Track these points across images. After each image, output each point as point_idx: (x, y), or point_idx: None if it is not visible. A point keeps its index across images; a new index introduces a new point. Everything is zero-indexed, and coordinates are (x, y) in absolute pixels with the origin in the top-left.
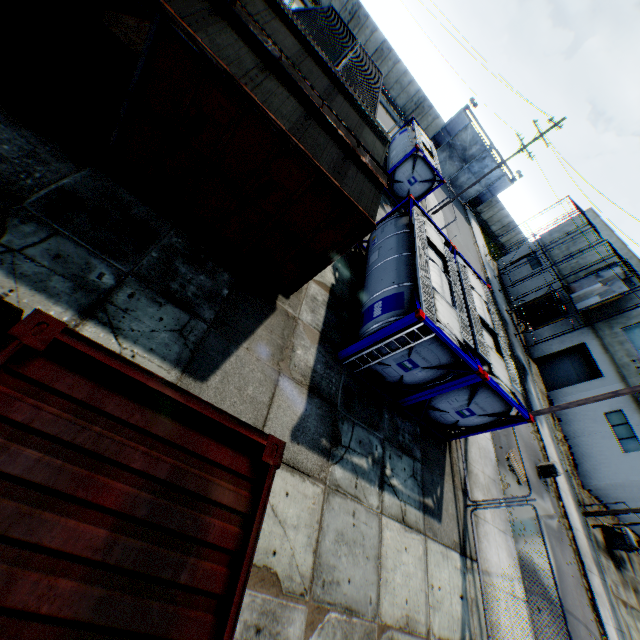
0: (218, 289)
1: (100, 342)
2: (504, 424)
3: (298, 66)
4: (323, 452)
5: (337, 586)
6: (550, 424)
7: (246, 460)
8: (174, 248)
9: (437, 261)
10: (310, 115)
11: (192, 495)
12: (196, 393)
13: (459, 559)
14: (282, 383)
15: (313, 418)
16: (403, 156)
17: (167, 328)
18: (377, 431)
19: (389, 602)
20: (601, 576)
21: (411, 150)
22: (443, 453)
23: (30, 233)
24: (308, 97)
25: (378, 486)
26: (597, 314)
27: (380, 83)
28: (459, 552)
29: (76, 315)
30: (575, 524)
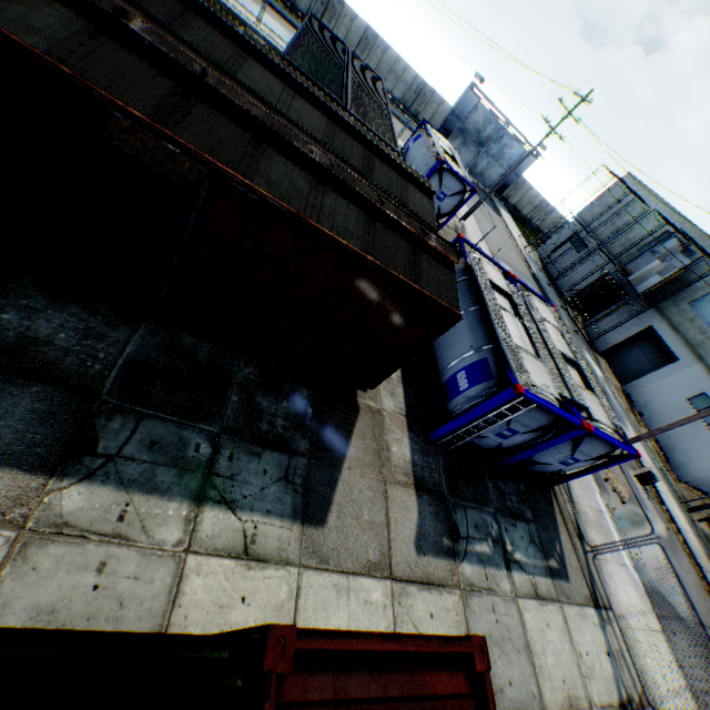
0: (302, 411)
1: (222, 525)
2: (610, 463)
3: (331, 145)
4: (448, 553)
5: (502, 693)
6: (633, 422)
7: (461, 673)
8: (249, 382)
9: (505, 304)
10: (371, 215)
11: None
12: (321, 541)
13: (594, 613)
14: (390, 492)
15: (428, 519)
16: (426, 172)
17: (273, 479)
18: (487, 506)
19: (549, 689)
20: None
21: (435, 164)
22: (550, 502)
23: (119, 429)
24: (365, 197)
25: (505, 567)
26: (659, 292)
27: (383, 92)
28: (592, 606)
29: (191, 504)
30: (682, 526)
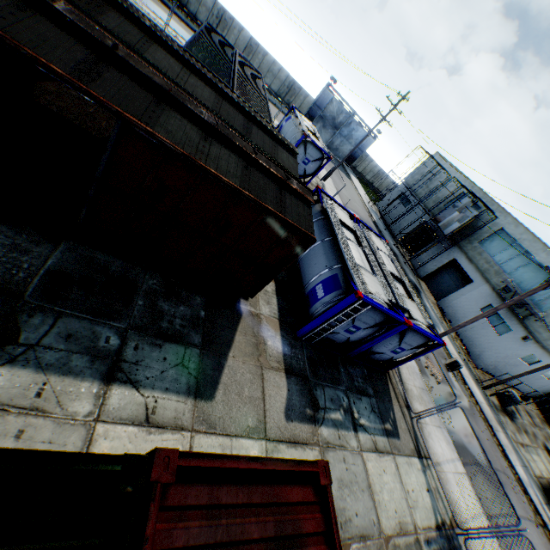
0: (196, 313)
1: (127, 400)
2: (426, 351)
3: (219, 112)
4: (310, 420)
5: (350, 522)
6: (445, 327)
7: (310, 487)
8: (153, 290)
9: (351, 236)
10: (247, 163)
11: (292, 536)
12: (210, 412)
13: (418, 462)
14: (266, 375)
15: (295, 395)
16: (295, 143)
17: (171, 365)
18: (340, 385)
19: (385, 517)
20: (504, 431)
21: (301, 137)
22: (386, 383)
23: (40, 324)
24: (243, 149)
25: (353, 430)
26: (459, 234)
27: (262, 84)
28: (417, 456)
29: (101, 384)
30: (479, 399)
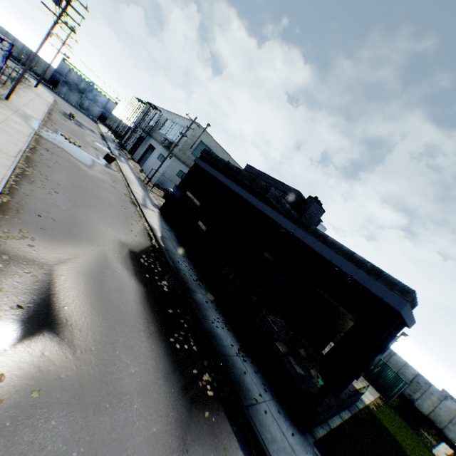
0: None
1: None
2: None
3: None
4: None
5: None
6: (135, 170)
7: None
8: None
9: None
10: None
11: None
12: None
13: None
14: None
15: None
16: None
17: None
18: None
19: None
20: (146, 191)
21: None
22: None
23: None
24: None
25: None
26: (152, 131)
27: None
28: None
29: None
30: (131, 178)
